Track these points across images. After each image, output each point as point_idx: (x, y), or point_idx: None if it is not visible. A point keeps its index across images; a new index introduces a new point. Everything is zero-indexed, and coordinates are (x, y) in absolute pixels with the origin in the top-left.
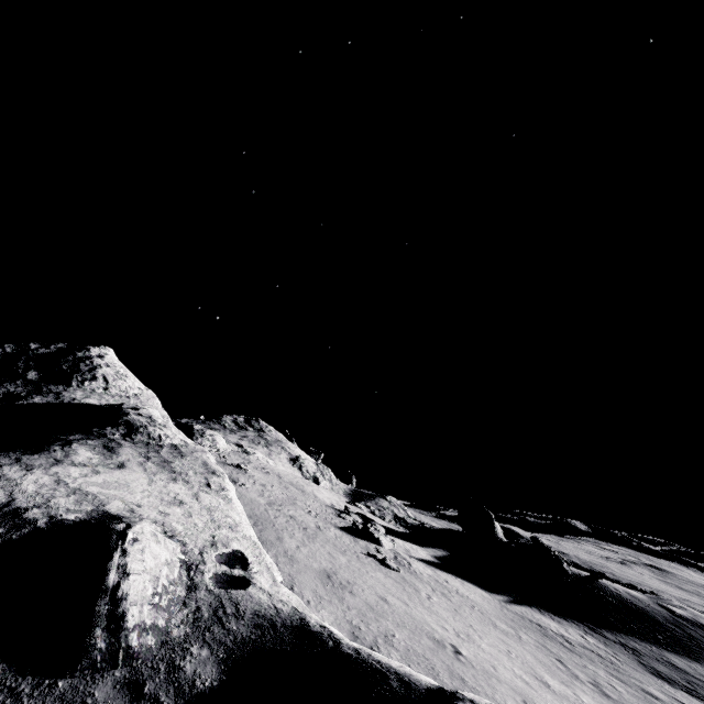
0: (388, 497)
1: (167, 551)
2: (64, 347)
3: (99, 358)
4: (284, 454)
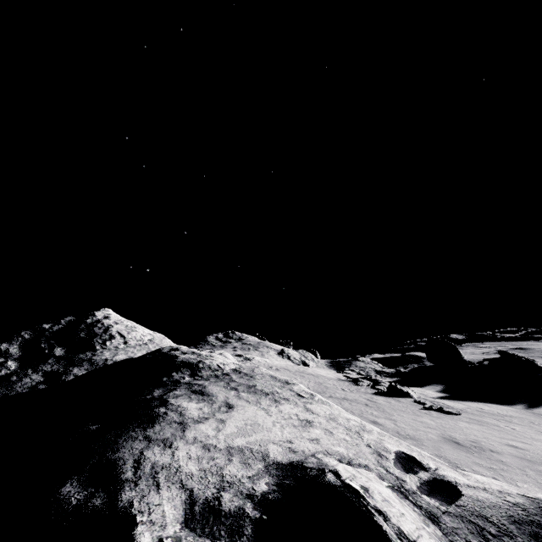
0: (360, 358)
1: (381, 485)
2: (72, 319)
3: (106, 319)
4: (272, 351)
